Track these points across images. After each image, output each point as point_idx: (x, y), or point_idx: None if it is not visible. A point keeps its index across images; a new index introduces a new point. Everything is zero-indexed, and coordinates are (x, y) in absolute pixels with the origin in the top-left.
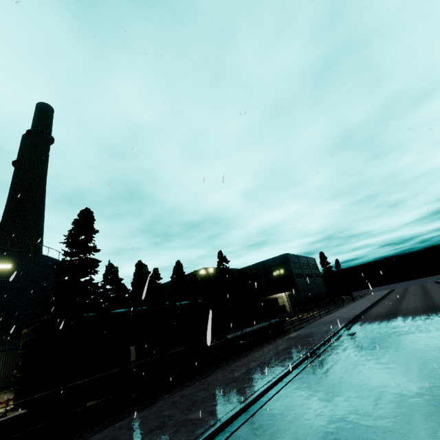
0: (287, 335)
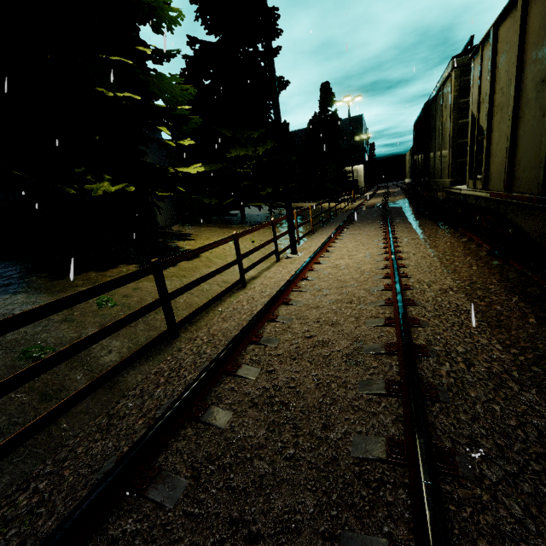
0: None
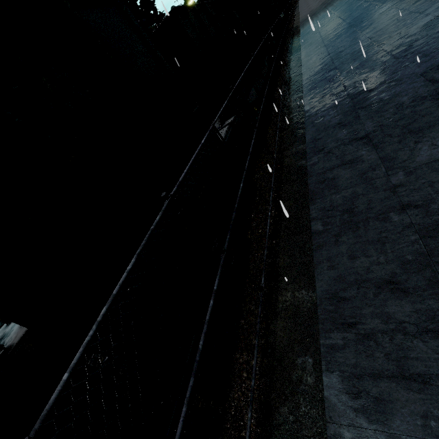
0: (297, 4)
